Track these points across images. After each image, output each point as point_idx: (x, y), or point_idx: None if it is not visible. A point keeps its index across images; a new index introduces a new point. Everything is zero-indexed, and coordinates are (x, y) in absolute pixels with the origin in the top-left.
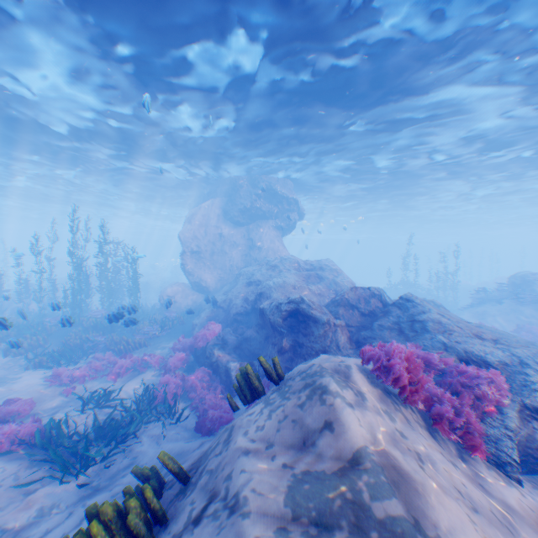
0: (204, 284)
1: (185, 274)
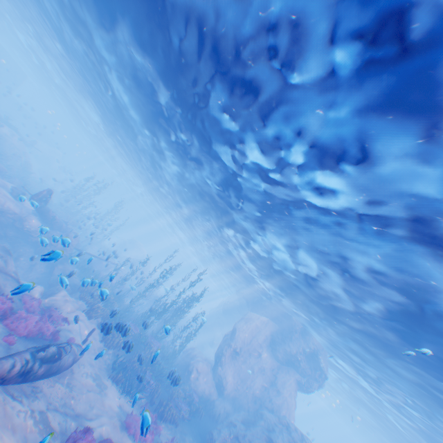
0: (224, 383)
1: (218, 360)
